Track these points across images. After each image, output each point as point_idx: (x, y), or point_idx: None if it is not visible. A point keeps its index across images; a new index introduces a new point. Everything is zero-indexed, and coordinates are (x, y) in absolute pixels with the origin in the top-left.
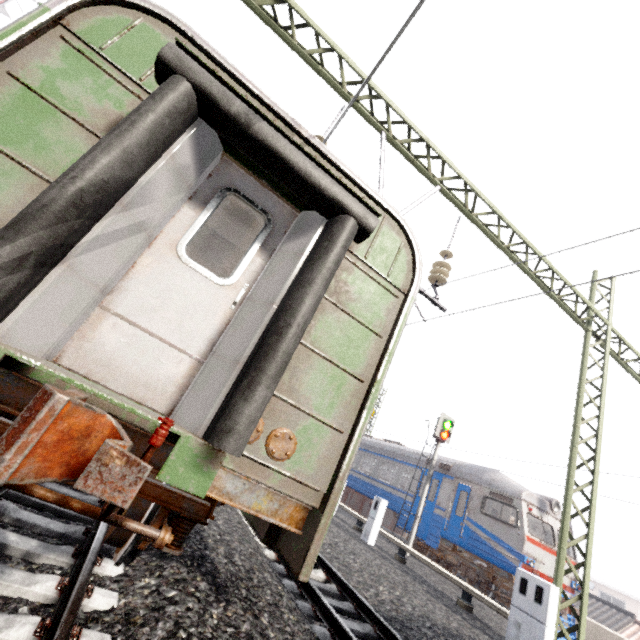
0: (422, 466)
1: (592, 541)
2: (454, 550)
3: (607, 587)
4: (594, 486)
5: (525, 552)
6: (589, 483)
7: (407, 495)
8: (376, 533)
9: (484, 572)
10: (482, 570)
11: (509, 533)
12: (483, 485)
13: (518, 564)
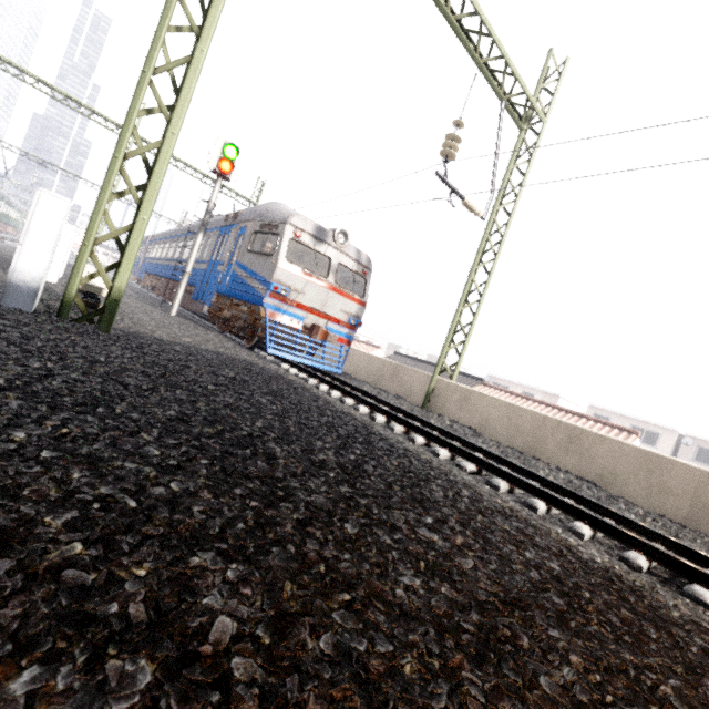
0: (221, 226)
1: (172, 147)
2: (230, 305)
3: (499, 379)
4: (195, 59)
5: (276, 280)
6: (191, 57)
7: (204, 264)
8: (59, 268)
9: (249, 317)
10: (249, 316)
11: (265, 264)
12: (256, 219)
13: (265, 293)
